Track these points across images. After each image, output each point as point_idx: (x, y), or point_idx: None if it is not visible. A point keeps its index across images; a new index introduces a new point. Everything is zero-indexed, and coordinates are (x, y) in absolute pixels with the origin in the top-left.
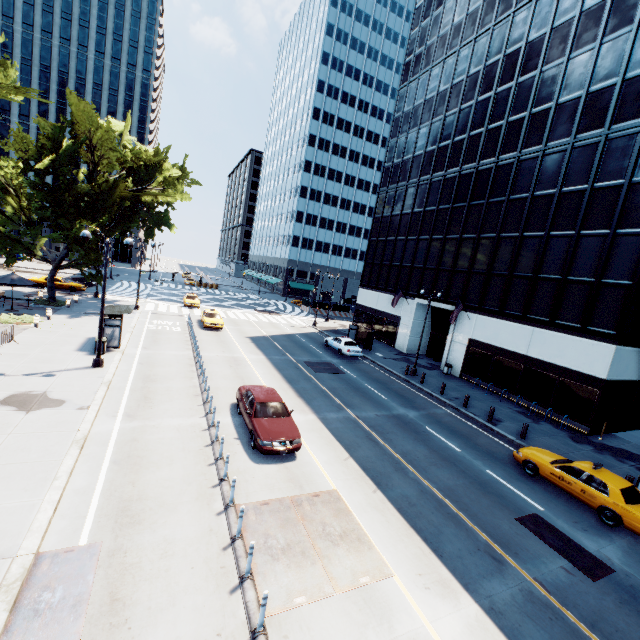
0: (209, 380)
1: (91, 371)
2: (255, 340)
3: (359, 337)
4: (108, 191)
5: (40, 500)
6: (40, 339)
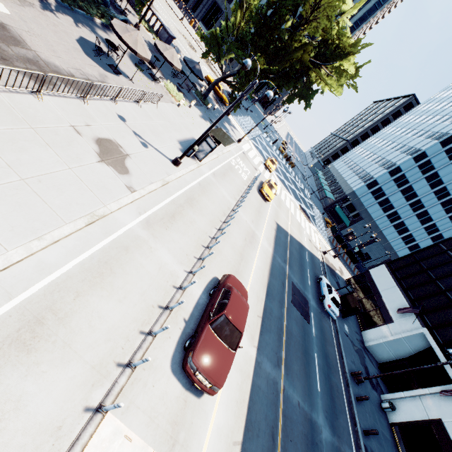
0: (222, 239)
1: (168, 163)
2: (279, 230)
3: (345, 299)
4: (295, 48)
5: (5, 250)
6: (170, 115)
